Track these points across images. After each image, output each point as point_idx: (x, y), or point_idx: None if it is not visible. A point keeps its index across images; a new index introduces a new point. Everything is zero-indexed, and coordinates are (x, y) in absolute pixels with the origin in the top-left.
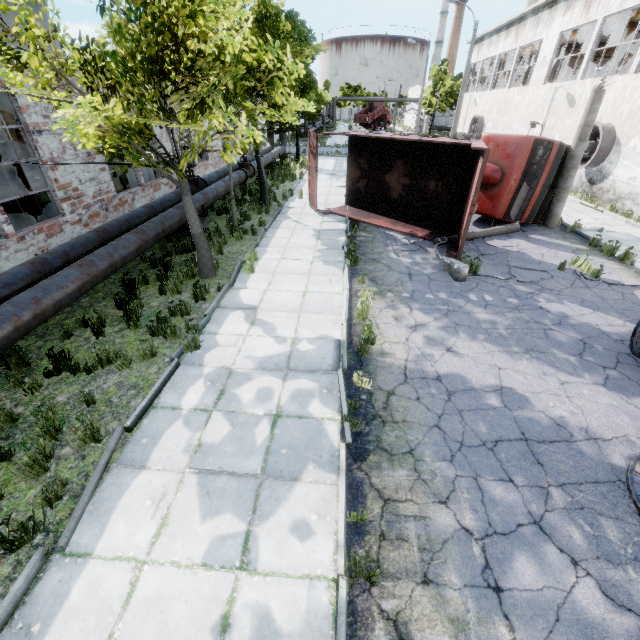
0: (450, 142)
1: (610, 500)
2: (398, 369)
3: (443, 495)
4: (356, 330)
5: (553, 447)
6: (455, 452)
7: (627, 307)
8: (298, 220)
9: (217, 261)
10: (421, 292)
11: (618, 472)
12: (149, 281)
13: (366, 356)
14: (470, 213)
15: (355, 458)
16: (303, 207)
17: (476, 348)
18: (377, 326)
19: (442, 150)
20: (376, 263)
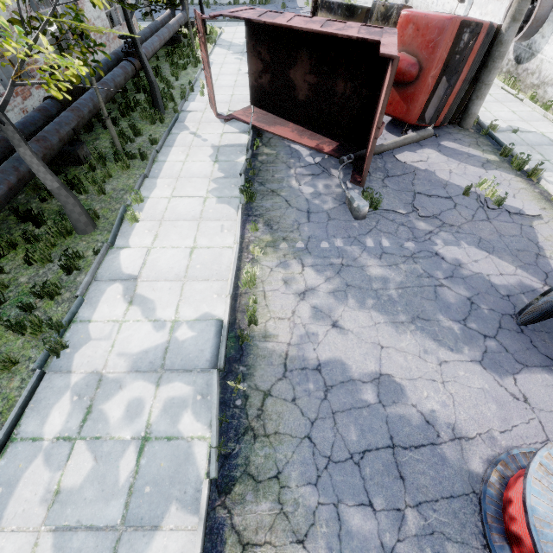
0: (357, 37)
1: (460, 519)
2: (279, 358)
3: (302, 532)
4: (241, 303)
5: (418, 454)
6: (321, 471)
7: (522, 246)
8: (196, 131)
9: (94, 210)
10: (317, 239)
11: (474, 481)
12: (19, 243)
13: (248, 342)
14: (375, 137)
15: (220, 491)
16: (204, 109)
17: (362, 320)
18: (264, 295)
19: (351, 40)
20: (274, 197)
